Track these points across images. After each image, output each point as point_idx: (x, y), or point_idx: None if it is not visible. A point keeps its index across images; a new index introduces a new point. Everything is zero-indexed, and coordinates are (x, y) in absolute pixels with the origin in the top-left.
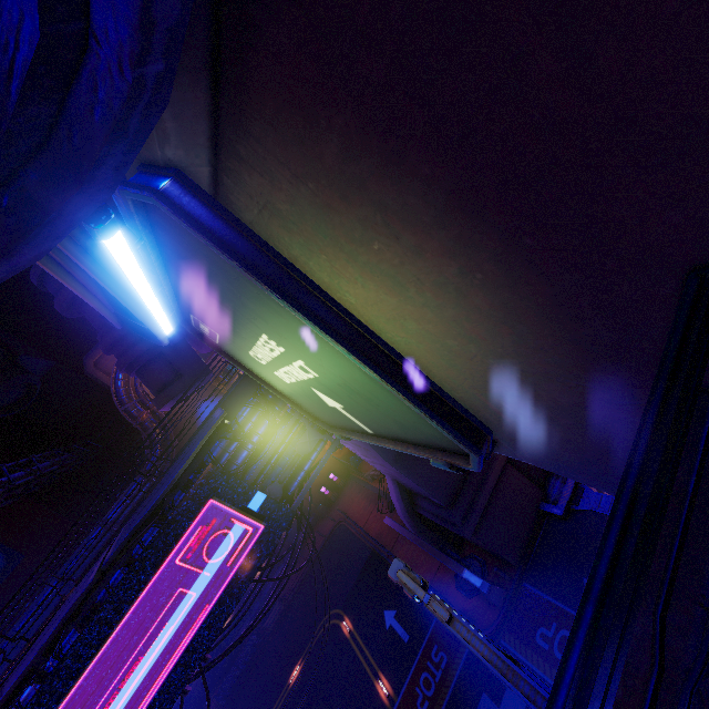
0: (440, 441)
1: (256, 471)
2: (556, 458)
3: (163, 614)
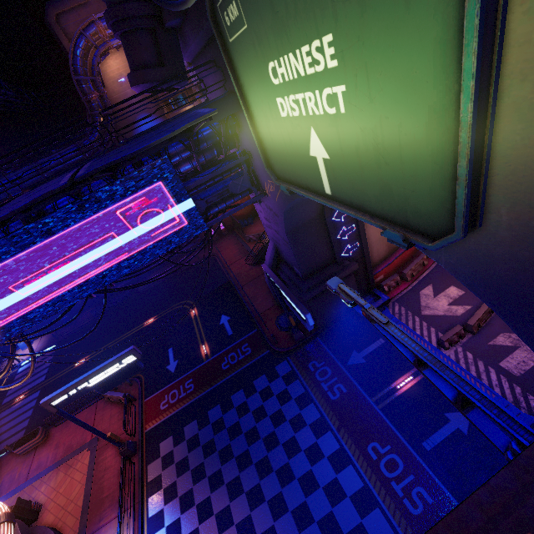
0: (416, 217)
1: (193, 184)
2: (483, 270)
3: (92, 243)
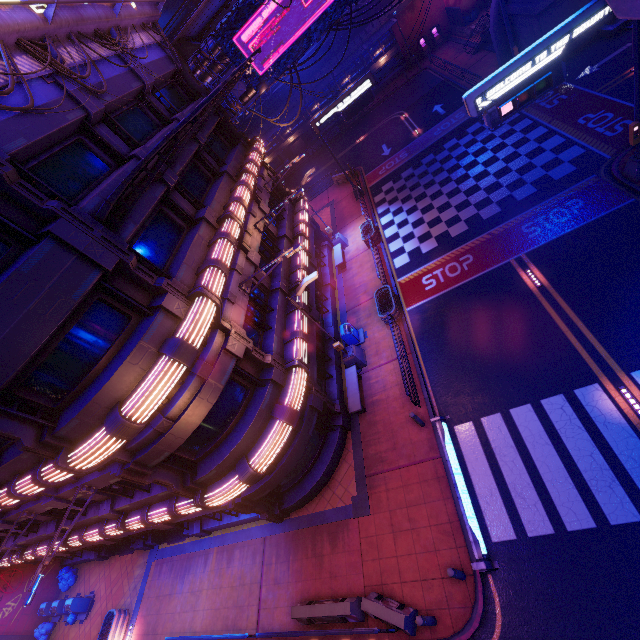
0: None
1: None
2: None
3: None
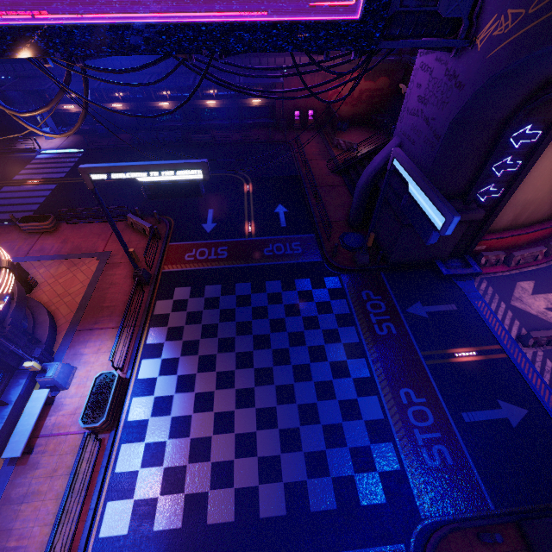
0: None
1: None
2: None
3: None
